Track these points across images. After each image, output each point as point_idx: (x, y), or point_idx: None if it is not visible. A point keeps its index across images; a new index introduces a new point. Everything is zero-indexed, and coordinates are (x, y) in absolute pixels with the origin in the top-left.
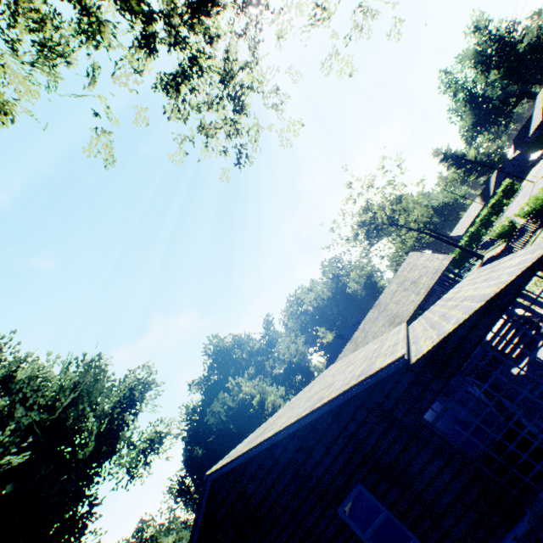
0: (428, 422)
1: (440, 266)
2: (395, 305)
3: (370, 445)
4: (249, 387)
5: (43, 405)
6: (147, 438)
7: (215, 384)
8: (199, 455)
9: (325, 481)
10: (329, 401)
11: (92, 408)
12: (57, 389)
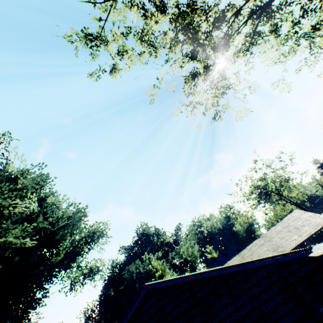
0: (318, 310)
1: (322, 222)
2: (279, 239)
3: (268, 308)
4: (157, 263)
5: (50, 222)
6: (90, 266)
7: (135, 253)
8: (111, 295)
9: (226, 322)
10: (246, 263)
11: (70, 235)
12: (60, 215)
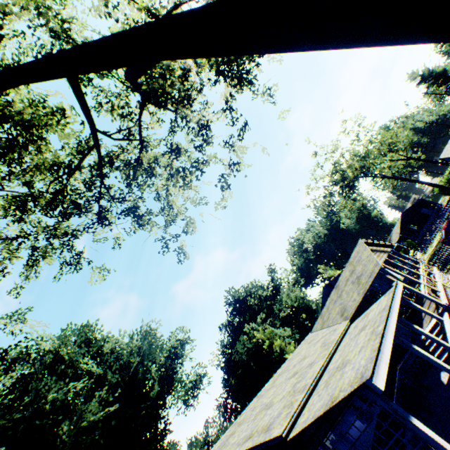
0: None
1: (372, 272)
2: (346, 295)
3: None
4: (260, 334)
5: (123, 364)
6: (190, 380)
7: (237, 327)
8: (233, 384)
9: None
10: None
11: (153, 361)
12: (128, 355)
